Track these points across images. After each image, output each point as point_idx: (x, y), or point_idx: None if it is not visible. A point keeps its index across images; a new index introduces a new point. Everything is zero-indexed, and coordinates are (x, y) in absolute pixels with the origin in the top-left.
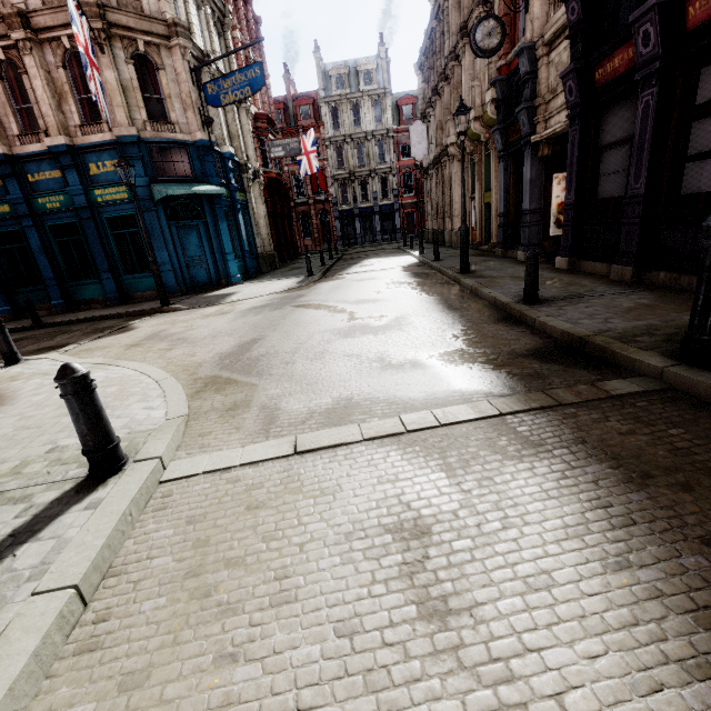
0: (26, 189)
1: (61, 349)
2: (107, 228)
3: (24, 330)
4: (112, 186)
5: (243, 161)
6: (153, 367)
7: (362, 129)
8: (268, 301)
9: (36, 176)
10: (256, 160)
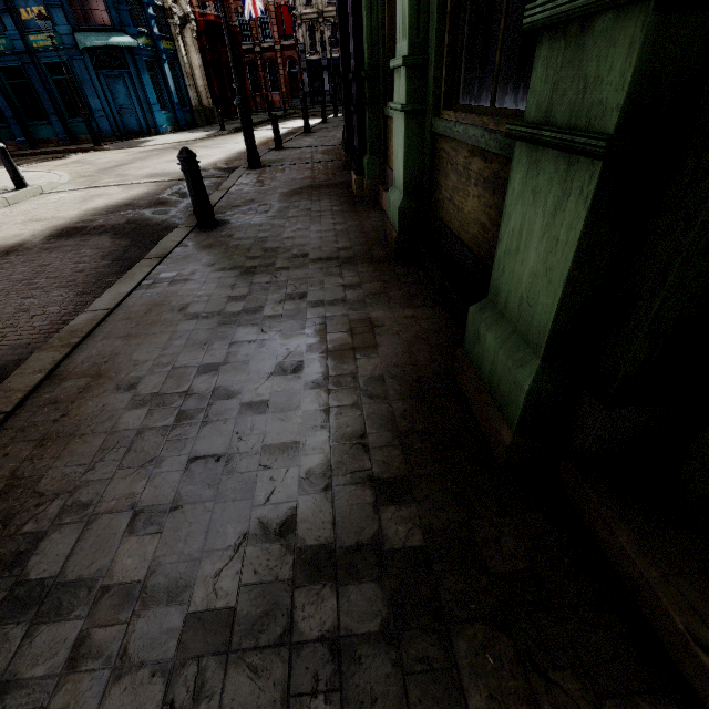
0: None
1: (19, 166)
2: (46, 73)
3: None
4: (43, 32)
5: (168, 5)
6: (63, 172)
7: None
8: (167, 146)
9: None
10: (185, 2)
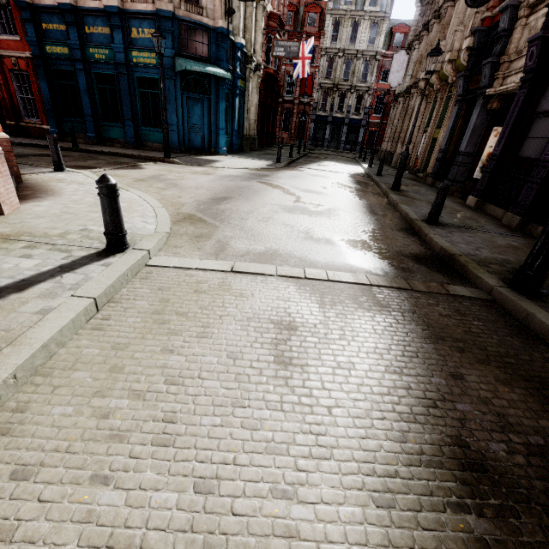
0: (82, 38)
1: (91, 170)
2: (136, 85)
3: (66, 150)
4: (146, 51)
5: (250, 53)
6: (152, 197)
7: (355, 46)
8: (241, 173)
9: (91, 28)
10: (260, 55)
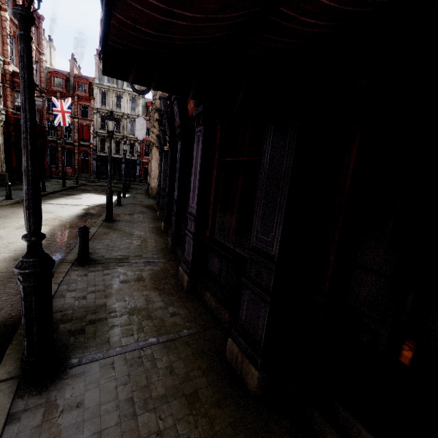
0: None
1: None
2: None
3: None
4: None
5: None
6: None
7: (122, 110)
8: None
9: None
10: None
